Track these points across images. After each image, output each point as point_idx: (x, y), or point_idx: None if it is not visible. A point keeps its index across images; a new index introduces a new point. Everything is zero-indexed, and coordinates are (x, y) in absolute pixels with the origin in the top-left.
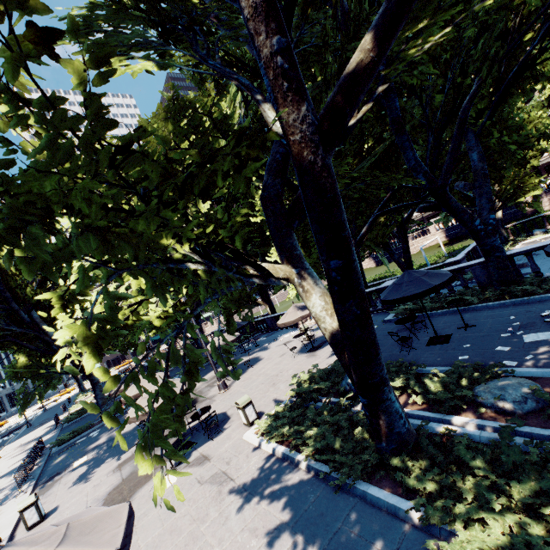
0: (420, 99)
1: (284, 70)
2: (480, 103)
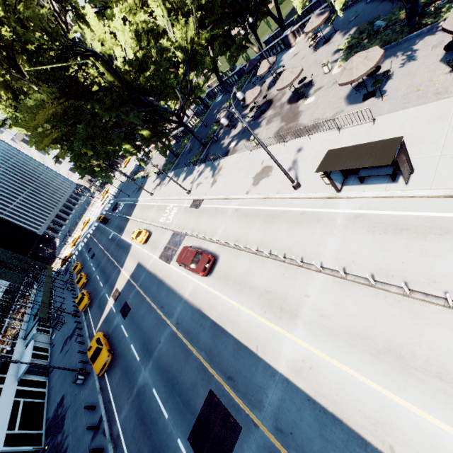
0: None
1: None
2: None
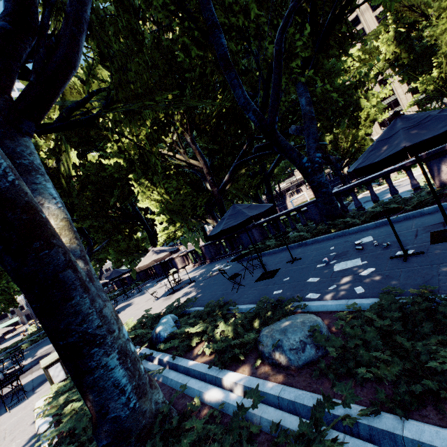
0: (249, 41)
1: None
2: (304, 51)
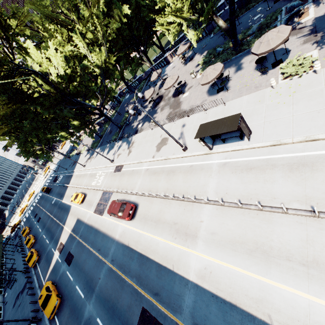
0: None
1: None
2: None
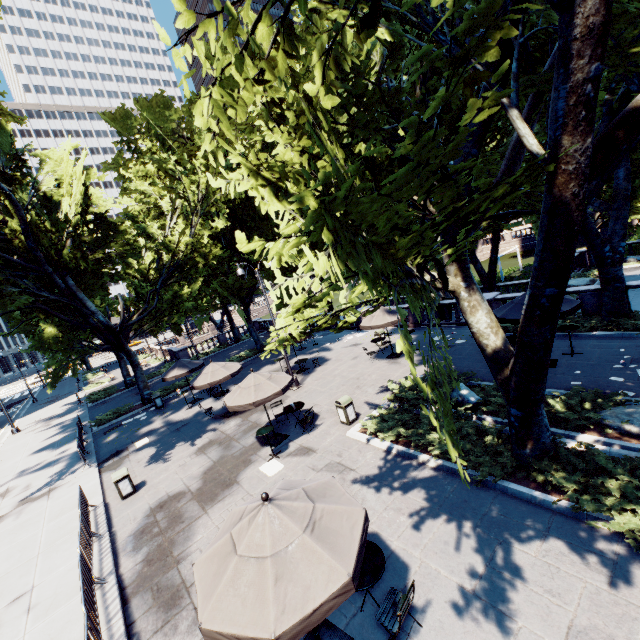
0: None
1: (588, 98)
2: None
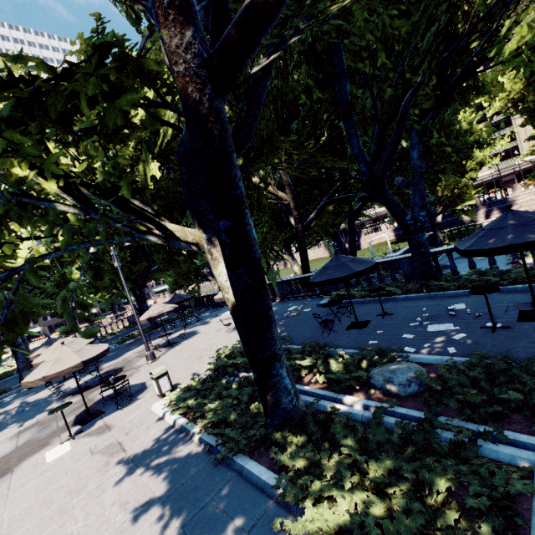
0: (371, 88)
1: None
2: (426, 103)
